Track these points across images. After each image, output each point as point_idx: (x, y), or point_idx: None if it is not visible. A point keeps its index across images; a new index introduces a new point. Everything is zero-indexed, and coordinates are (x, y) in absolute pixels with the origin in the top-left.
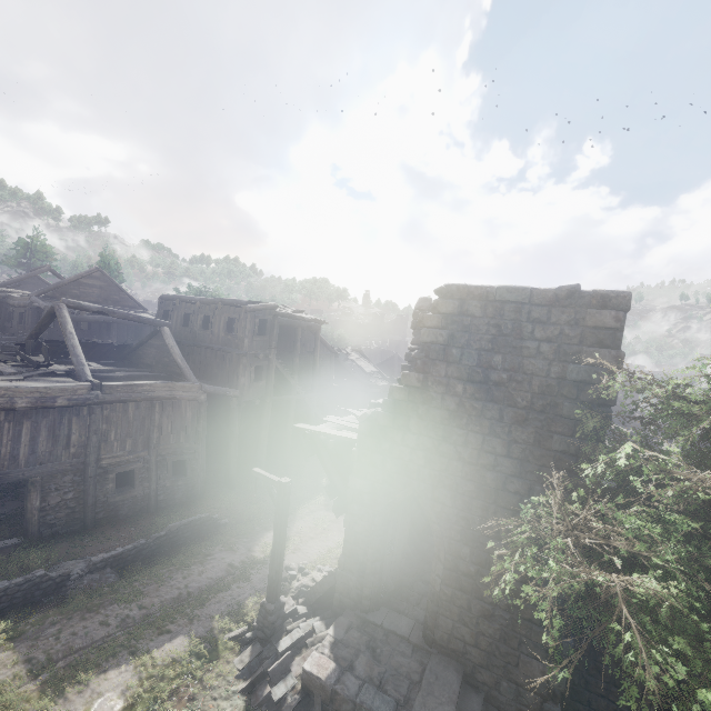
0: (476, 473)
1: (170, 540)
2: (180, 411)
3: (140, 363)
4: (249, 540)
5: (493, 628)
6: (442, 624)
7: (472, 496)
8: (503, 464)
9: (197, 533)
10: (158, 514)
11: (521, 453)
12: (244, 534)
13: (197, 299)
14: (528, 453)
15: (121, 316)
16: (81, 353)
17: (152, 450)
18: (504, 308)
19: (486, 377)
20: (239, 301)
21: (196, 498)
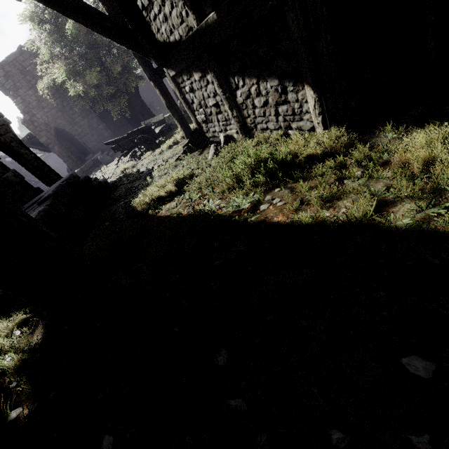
0: (57, 109)
1: None
2: None
3: None
4: None
5: (96, 136)
6: (91, 147)
7: (63, 115)
8: (58, 102)
9: None
10: None
11: (58, 96)
12: None
13: None
14: (59, 94)
15: None
16: None
17: None
18: (14, 63)
19: (32, 84)
20: None
21: None
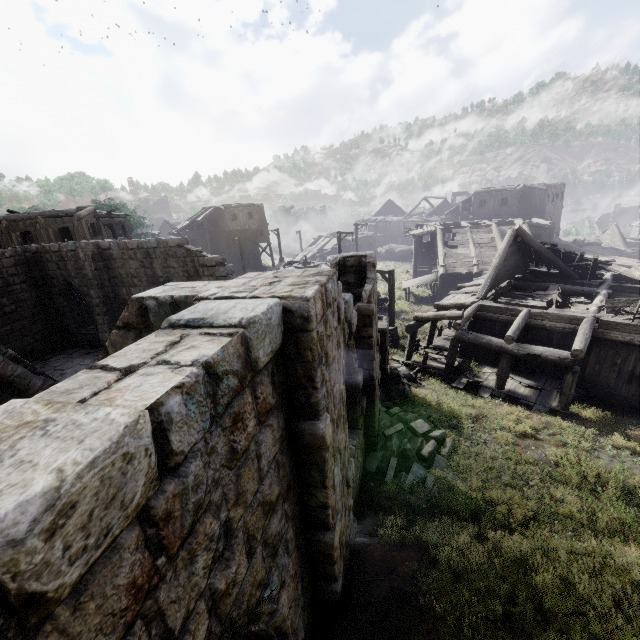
0: None
1: None
2: None
3: None
4: None
5: None
6: None
7: None
8: None
9: None
10: None
11: None
12: None
13: None
14: None
15: None
16: None
17: None
18: None
19: None
20: None
21: None
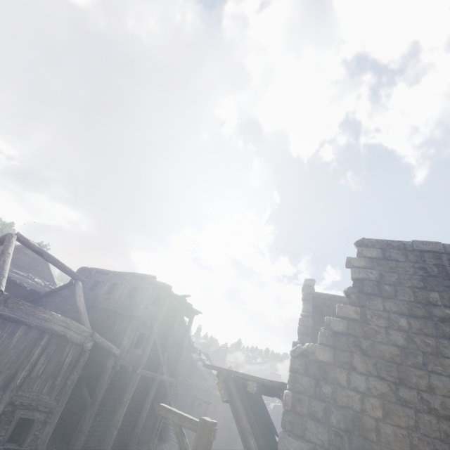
0: None
1: None
2: (61, 353)
3: None
4: None
5: None
6: None
7: None
8: None
9: None
10: None
11: None
12: None
13: (111, 271)
14: None
15: (53, 260)
16: (8, 268)
17: (8, 393)
18: (424, 255)
19: (428, 312)
20: (147, 275)
21: None
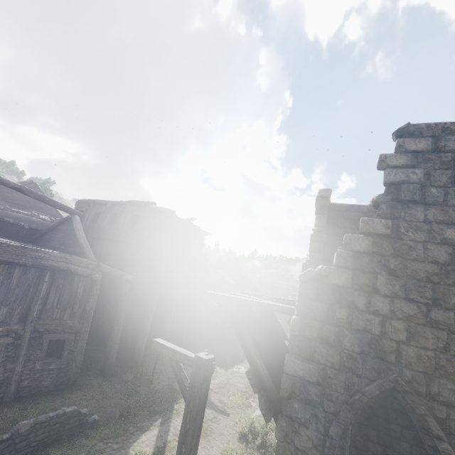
0: None
1: (14, 446)
2: (71, 286)
3: (45, 246)
4: (120, 446)
5: None
6: None
7: None
8: None
9: (55, 435)
10: (13, 406)
11: None
12: (115, 437)
13: (109, 201)
14: None
15: (37, 196)
16: None
17: (29, 324)
18: None
19: None
20: (145, 202)
21: (66, 386)
